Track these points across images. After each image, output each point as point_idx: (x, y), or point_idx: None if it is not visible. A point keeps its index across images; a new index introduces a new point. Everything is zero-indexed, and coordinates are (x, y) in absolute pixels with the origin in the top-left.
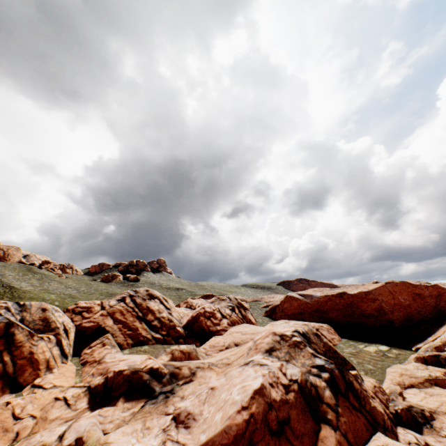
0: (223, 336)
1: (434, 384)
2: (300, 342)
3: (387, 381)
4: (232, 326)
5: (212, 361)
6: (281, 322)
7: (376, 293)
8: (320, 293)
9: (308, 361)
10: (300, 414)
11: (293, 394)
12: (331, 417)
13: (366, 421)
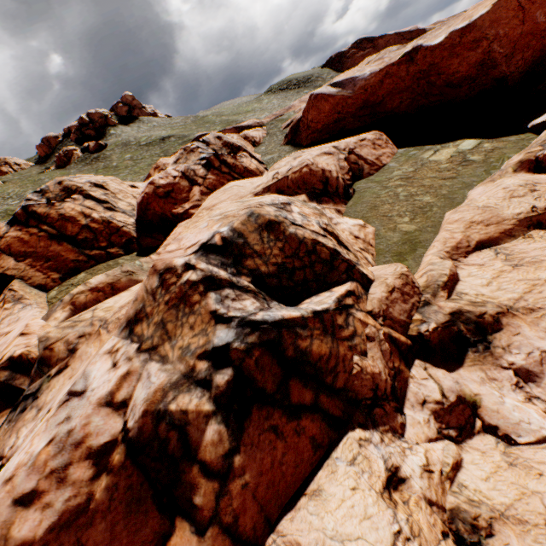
0: (185, 225)
1: (535, 226)
2: (197, 285)
3: (435, 247)
4: (210, 195)
5: (109, 315)
6: (288, 160)
7: (487, 22)
8: (377, 64)
9: (198, 340)
10: (121, 521)
11: (104, 484)
12: (202, 500)
13: (322, 425)
